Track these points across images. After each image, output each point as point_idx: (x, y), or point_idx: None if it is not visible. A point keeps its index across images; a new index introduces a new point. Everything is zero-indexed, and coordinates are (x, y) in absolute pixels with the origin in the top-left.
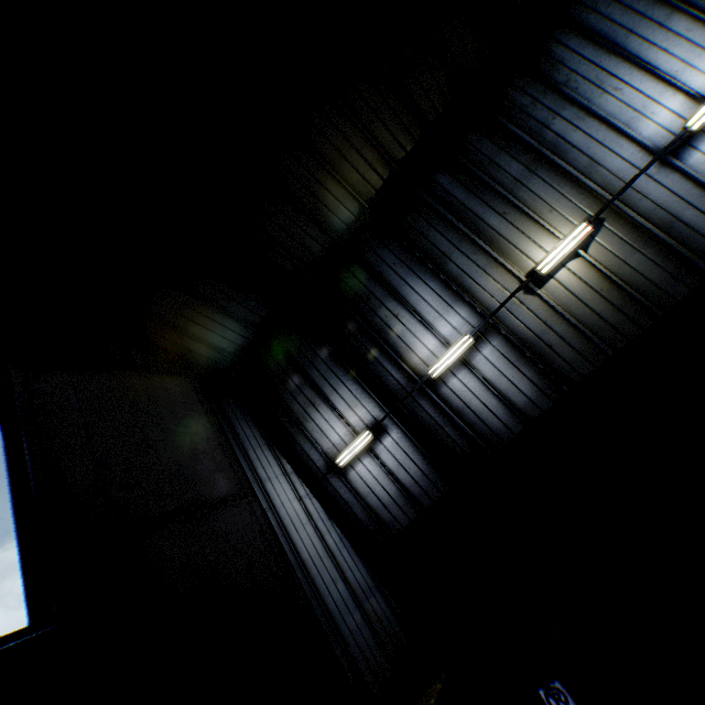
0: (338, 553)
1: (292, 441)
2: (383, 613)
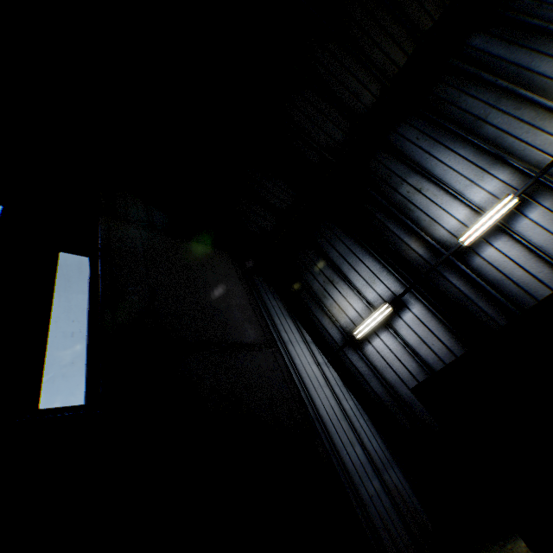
0: (355, 419)
1: (311, 316)
2: (403, 488)
